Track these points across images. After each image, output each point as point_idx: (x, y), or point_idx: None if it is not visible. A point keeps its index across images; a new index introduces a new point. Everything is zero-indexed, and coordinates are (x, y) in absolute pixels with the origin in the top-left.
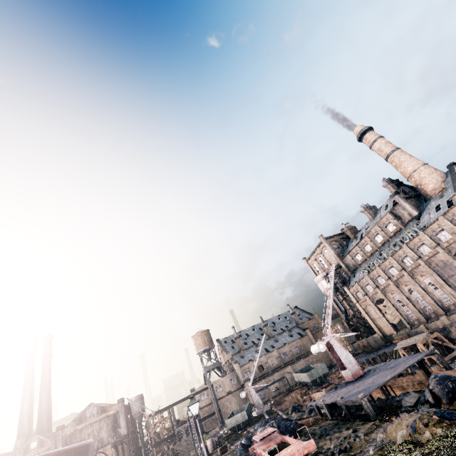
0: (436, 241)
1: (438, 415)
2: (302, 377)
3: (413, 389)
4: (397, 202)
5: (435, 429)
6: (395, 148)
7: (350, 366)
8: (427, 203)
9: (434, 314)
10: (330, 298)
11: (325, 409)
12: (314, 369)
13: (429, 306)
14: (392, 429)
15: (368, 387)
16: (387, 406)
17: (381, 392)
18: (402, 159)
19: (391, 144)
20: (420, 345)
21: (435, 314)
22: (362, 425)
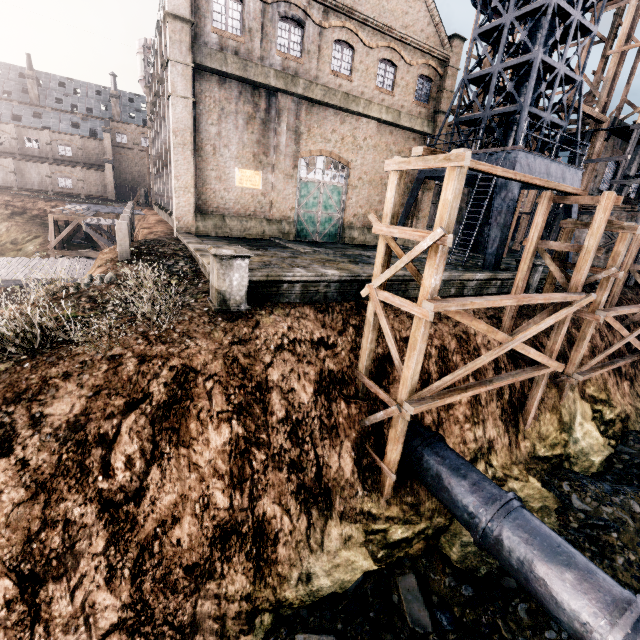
0: None
1: None
2: None
3: None
4: None
5: None
6: None
7: None
8: None
9: None
10: None
11: None
12: None
13: None
14: None
15: None
16: None
17: None
18: None
19: None
20: (49, 218)
21: None
22: None
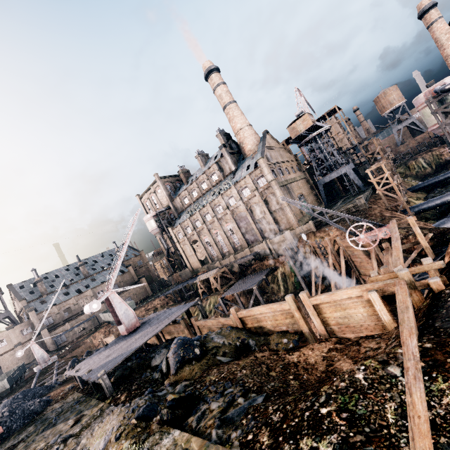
0: (241, 195)
1: (138, 418)
2: (108, 317)
3: (177, 334)
4: (223, 155)
5: (123, 444)
6: (232, 100)
7: (127, 321)
8: (243, 161)
9: (228, 253)
10: (124, 248)
11: (77, 380)
12: None
13: (227, 247)
14: (98, 431)
15: (120, 355)
16: (139, 367)
17: (155, 337)
18: (236, 114)
19: (230, 95)
20: (211, 278)
21: (229, 253)
22: (92, 409)
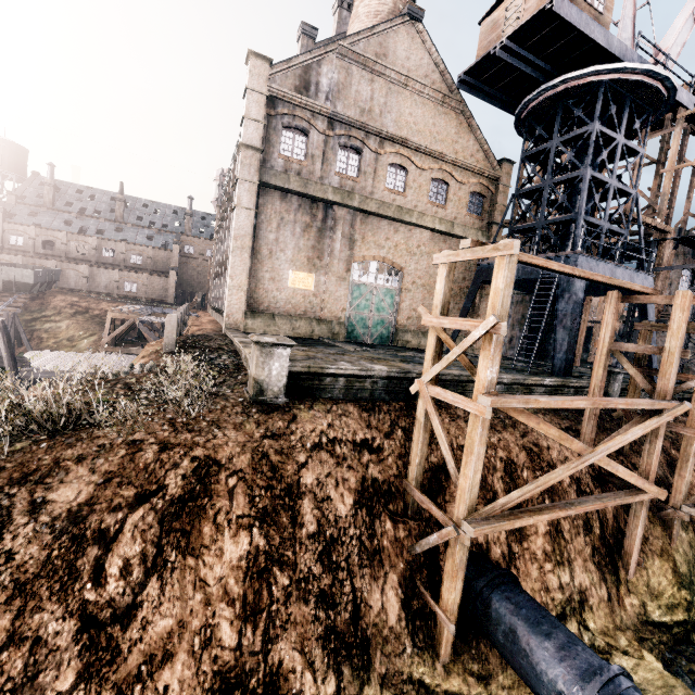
0: None
1: None
2: None
3: None
4: None
5: None
6: None
7: None
8: None
9: None
10: None
11: None
12: (3, 267)
13: None
14: None
15: None
16: None
17: None
18: None
19: None
20: (108, 316)
21: None
22: None
